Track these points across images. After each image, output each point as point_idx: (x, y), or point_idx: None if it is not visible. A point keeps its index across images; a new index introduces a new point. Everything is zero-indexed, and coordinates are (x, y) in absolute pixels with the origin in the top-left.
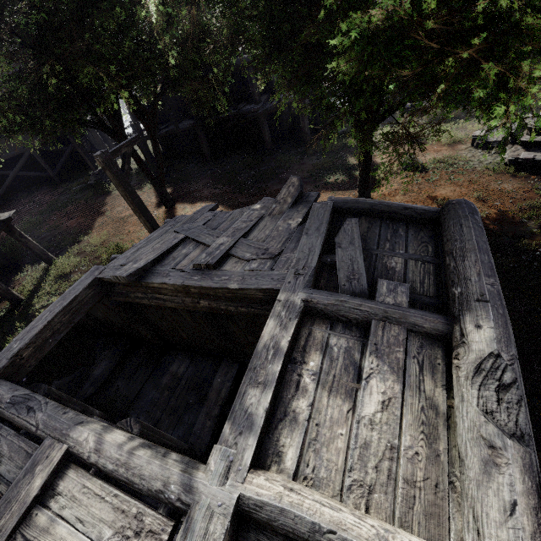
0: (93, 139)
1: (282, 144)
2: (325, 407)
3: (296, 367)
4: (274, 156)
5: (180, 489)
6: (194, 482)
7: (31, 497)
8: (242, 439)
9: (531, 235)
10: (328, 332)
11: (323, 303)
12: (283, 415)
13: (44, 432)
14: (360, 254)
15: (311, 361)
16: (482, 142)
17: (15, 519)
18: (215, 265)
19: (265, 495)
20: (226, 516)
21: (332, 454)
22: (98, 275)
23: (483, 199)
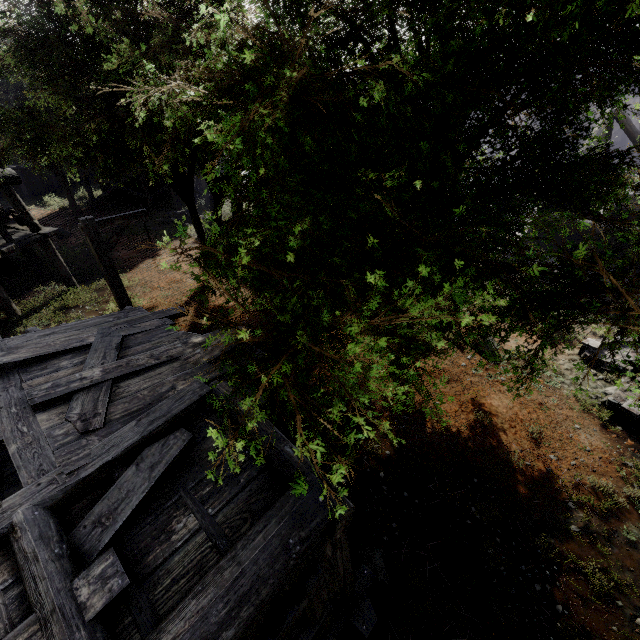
0: None
1: None
2: None
3: None
4: None
5: None
6: None
7: None
8: None
9: (564, 533)
10: None
11: (20, 545)
12: None
13: None
14: (144, 490)
15: None
16: (592, 356)
17: None
18: (34, 407)
19: None
20: None
21: None
22: None
23: (538, 439)
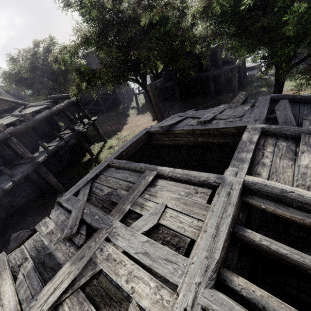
0: (121, 94)
1: (219, 93)
2: (278, 163)
3: (260, 150)
4: (215, 98)
5: (215, 178)
6: (221, 176)
7: (147, 183)
8: (240, 166)
9: None
10: (275, 140)
11: (272, 128)
12: (257, 163)
13: (145, 169)
14: (290, 112)
15: (268, 149)
16: None
17: (143, 188)
18: (209, 121)
19: (256, 180)
20: (240, 184)
21: (285, 176)
22: (148, 130)
23: None
